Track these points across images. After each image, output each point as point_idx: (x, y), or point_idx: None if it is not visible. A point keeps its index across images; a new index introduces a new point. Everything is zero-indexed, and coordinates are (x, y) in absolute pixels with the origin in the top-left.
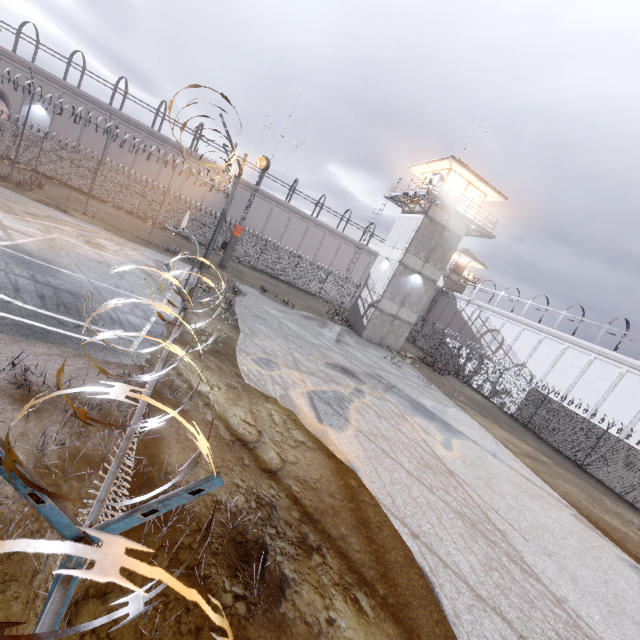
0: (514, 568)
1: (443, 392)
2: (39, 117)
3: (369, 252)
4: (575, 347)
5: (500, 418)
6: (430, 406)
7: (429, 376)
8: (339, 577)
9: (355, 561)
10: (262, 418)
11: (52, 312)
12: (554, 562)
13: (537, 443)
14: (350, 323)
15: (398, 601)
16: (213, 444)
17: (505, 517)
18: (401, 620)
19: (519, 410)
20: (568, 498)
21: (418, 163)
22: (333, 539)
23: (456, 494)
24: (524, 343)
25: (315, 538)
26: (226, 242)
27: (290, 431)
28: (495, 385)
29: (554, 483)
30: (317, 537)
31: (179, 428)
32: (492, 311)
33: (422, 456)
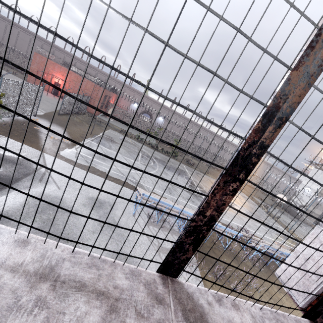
0: None
1: None
2: (160, 121)
3: (273, 167)
4: None
5: None
6: None
7: None
8: None
9: None
10: None
11: (293, 244)
12: None
13: None
14: (287, 210)
15: None
16: None
17: None
18: None
19: None
20: None
21: None
22: None
23: None
24: None
25: None
26: None
27: None
28: None
29: None
30: None
31: None
32: None
33: None
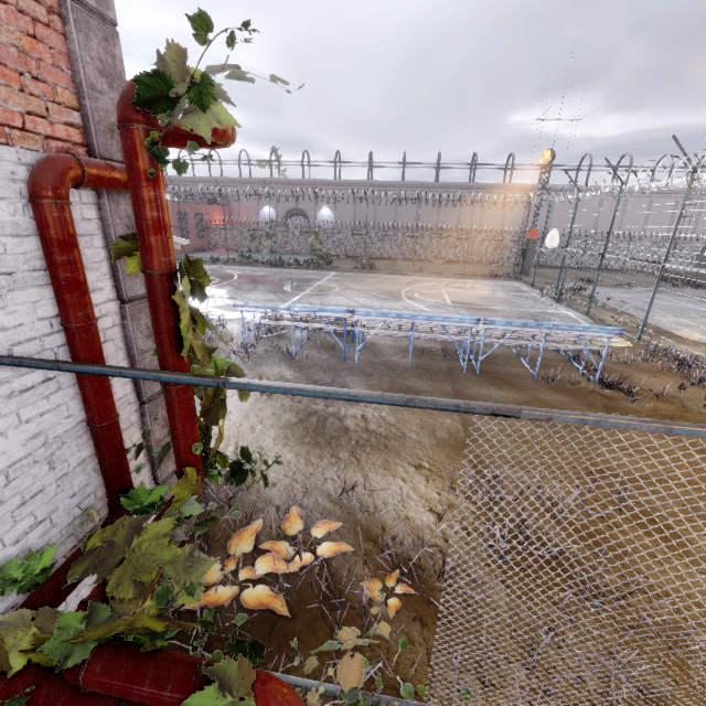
0: None
1: None
2: (327, 217)
3: (672, 193)
4: None
5: None
6: None
7: None
8: None
9: None
10: None
11: None
12: None
13: None
14: (701, 284)
15: None
16: None
17: None
18: None
19: None
20: None
21: None
22: None
23: None
24: None
25: None
26: (523, 249)
27: None
28: None
29: None
30: None
31: None
32: None
33: None
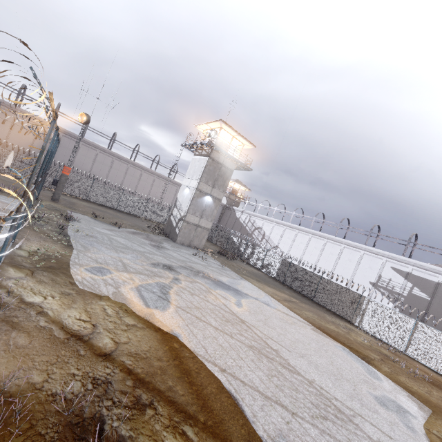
0: (285, 371)
1: (233, 271)
2: None
3: (176, 184)
4: (301, 232)
5: (268, 281)
6: (226, 281)
7: (224, 262)
8: (169, 420)
9: (181, 403)
10: (96, 314)
11: None
12: (306, 360)
13: (289, 292)
14: (167, 234)
15: (215, 421)
16: (47, 345)
17: (277, 341)
18: (218, 434)
19: (278, 274)
20: (308, 320)
21: (201, 123)
22: (162, 392)
23: (247, 334)
24: (276, 233)
25: (147, 396)
26: (56, 180)
27: (122, 319)
28: (263, 261)
29: (301, 313)
30: (149, 395)
31: (8, 339)
32: (256, 216)
33: (223, 315)
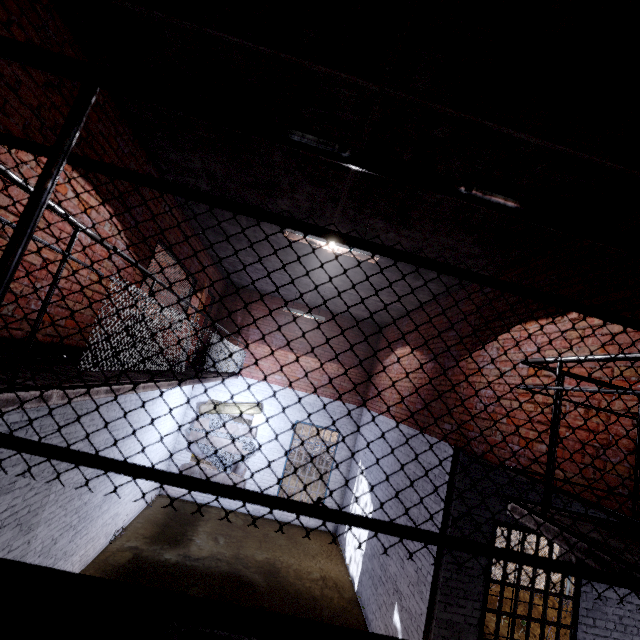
0: None
1: None
2: None
3: None
4: None
5: None
6: None
7: None
8: None
9: None
10: None
11: None
12: None
13: None
14: None
15: None
16: None
17: None
18: None
19: None
20: None
21: None
22: None
23: None
24: None
25: None
26: None
27: None
28: None
29: None
30: None
31: None
32: None
33: None
